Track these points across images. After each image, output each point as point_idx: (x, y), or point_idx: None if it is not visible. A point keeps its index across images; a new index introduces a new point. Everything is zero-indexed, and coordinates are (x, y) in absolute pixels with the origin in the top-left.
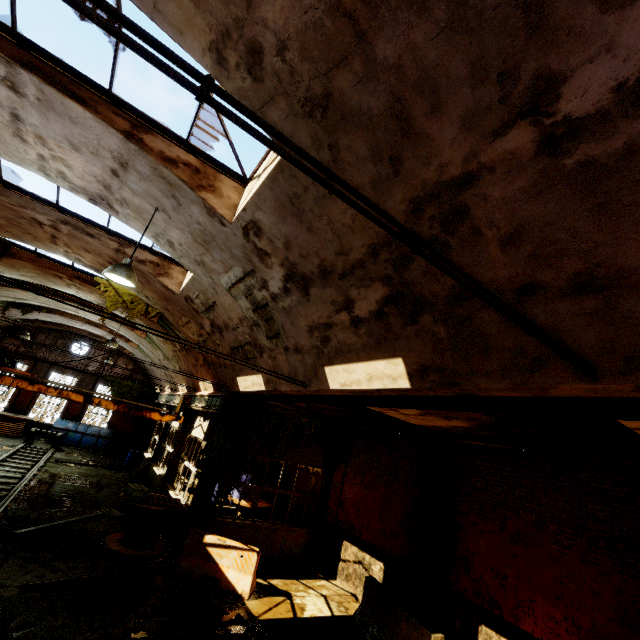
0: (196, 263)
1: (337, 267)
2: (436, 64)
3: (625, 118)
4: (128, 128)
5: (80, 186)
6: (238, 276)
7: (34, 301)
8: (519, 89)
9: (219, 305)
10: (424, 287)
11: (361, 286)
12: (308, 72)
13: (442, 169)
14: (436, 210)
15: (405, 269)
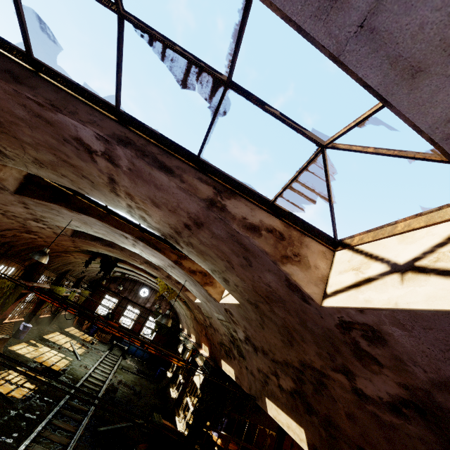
0: (203, 301)
1: (269, 355)
2: (299, 330)
3: (387, 411)
4: (176, 258)
5: (154, 261)
6: (223, 319)
7: (127, 272)
8: (337, 362)
9: (214, 320)
10: (312, 401)
11: (282, 372)
12: (248, 295)
13: (311, 361)
14: (312, 373)
15: (302, 384)
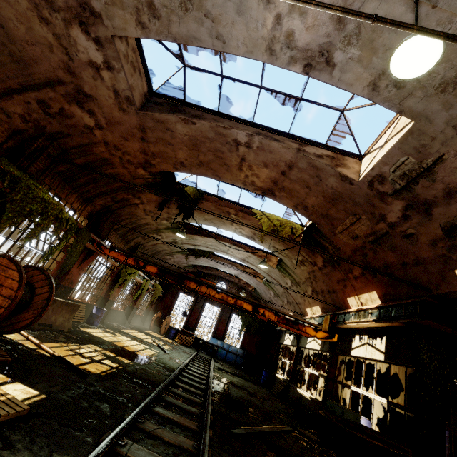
0: (437, 90)
1: None
2: None
3: None
4: None
5: (302, 47)
6: None
7: (203, 246)
8: None
9: (449, 159)
10: None
11: None
12: None
13: None
14: None
15: None
